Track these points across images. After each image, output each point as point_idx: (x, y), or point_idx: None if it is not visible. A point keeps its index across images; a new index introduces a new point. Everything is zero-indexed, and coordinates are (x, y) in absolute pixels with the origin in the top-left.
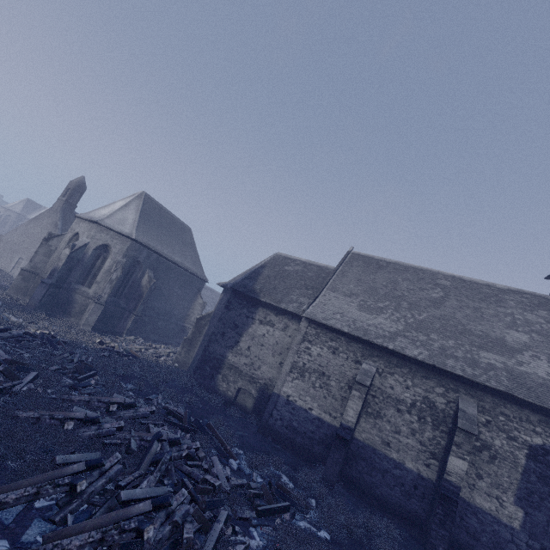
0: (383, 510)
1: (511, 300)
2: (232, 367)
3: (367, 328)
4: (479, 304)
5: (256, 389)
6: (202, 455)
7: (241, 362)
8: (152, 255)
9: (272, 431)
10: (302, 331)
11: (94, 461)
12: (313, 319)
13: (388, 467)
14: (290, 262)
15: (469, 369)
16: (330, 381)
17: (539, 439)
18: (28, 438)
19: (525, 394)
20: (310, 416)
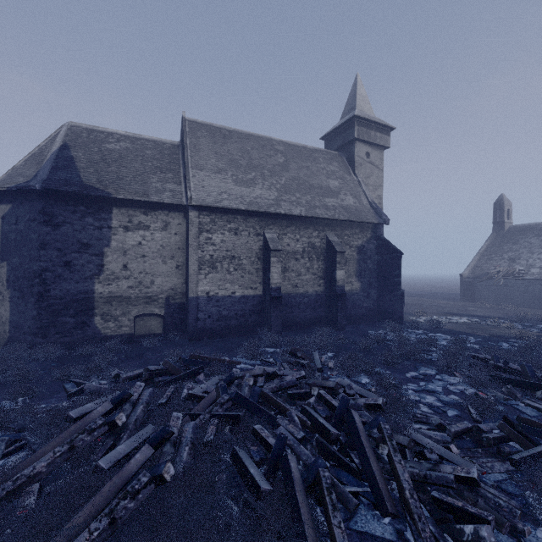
0: (304, 327)
1: (320, 157)
2: (111, 299)
3: (256, 201)
4: (307, 163)
5: (160, 307)
6: (258, 371)
7: (122, 288)
8: None
9: (206, 332)
10: (194, 222)
11: (278, 446)
12: (206, 205)
13: (300, 301)
14: (106, 137)
15: (328, 212)
16: (242, 261)
17: (360, 241)
18: (178, 539)
19: (355, 218)
20: (236, 298)
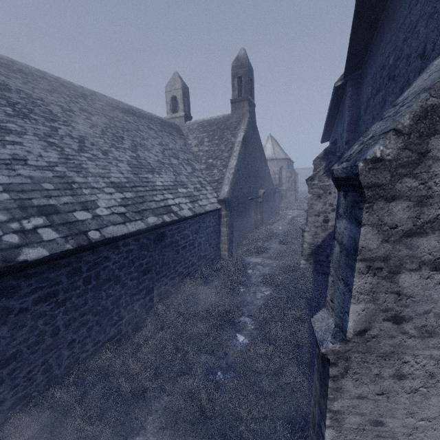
0: None
1: None
2: None
3: None
4: None
5: None
6: None
7: None
8: (289, 162)
9: None
10: None
11: None
12: None
13: None
14: None
15: None
16: None
17: None
18: None
19: None
20: None
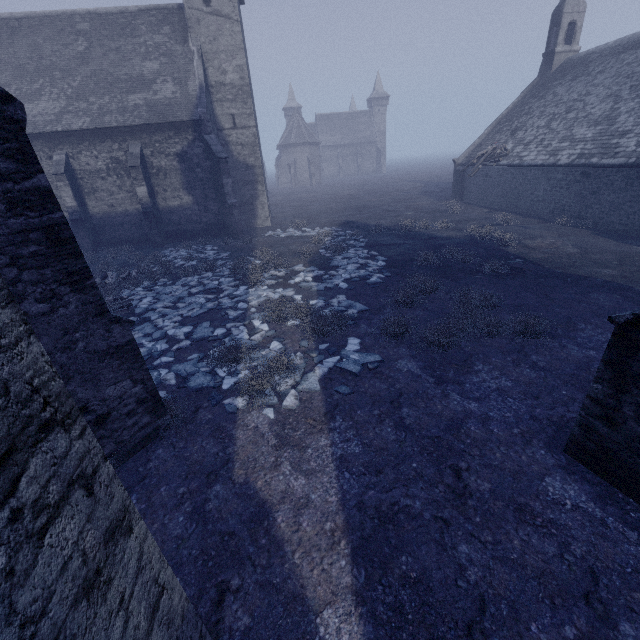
0: (135, 245)
1: (143, 24)
2: None
3: (34, 121)
4: (119, 42)
5: None
6: None
7: None
8: None
9: None
10: None
11: None
12: None
13: (122, 220)
14: None
15: (121, 117)
16: None
17: (180, 147)
18: None
19: (157, 118)
20: None
